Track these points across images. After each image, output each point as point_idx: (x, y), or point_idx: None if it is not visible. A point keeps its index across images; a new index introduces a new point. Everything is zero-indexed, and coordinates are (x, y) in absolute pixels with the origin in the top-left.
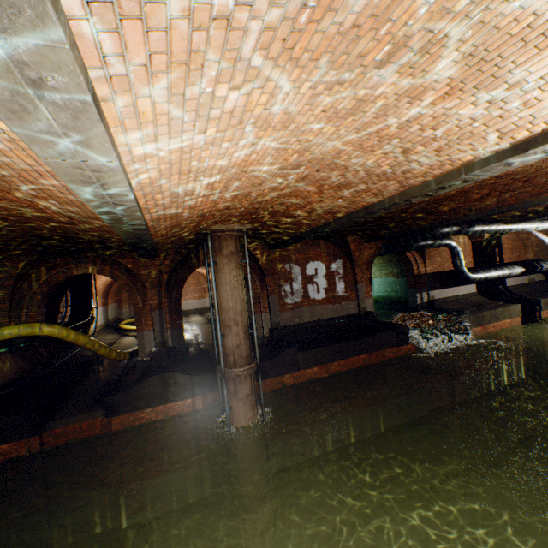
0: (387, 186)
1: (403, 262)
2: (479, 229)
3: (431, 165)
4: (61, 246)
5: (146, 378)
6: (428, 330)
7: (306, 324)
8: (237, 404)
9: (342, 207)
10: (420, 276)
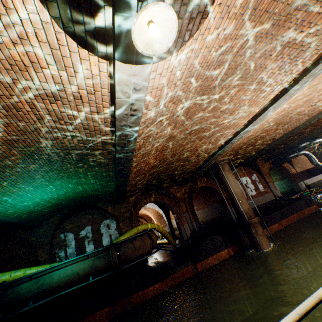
0: (303, 119)
1: (282, 170)
2: (318, 140)
3: (321, 106)
4: (153, 185)
5: (204, 240)
6: (318, 197)
7: (253, 209)
8: (259, 238)
9: (279, 134)
10: (295, 174)
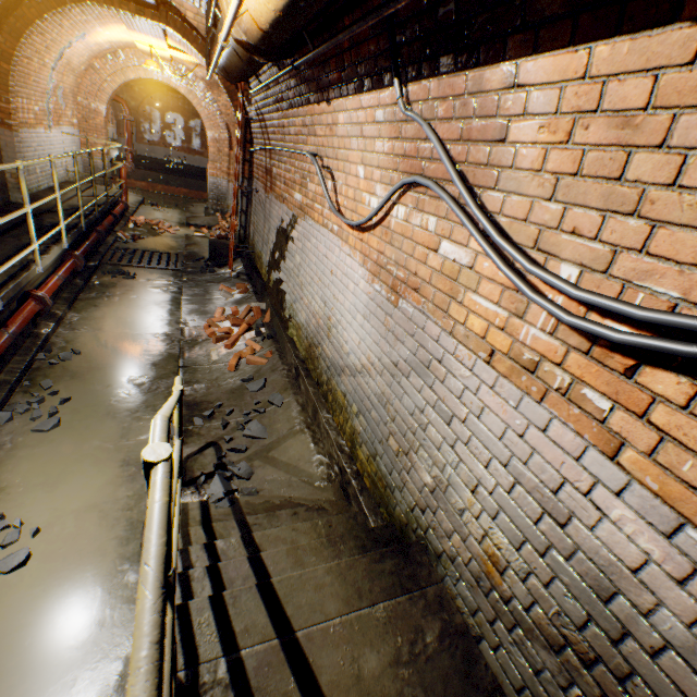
0: None
1: None
2: None
3: None
4: None
5: None
6: None
7: (161, 161)
8: None
9: None
10: None
